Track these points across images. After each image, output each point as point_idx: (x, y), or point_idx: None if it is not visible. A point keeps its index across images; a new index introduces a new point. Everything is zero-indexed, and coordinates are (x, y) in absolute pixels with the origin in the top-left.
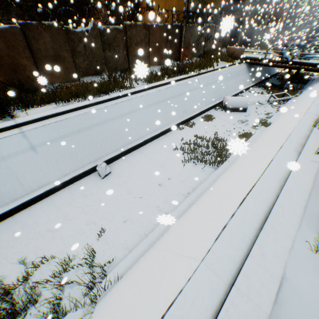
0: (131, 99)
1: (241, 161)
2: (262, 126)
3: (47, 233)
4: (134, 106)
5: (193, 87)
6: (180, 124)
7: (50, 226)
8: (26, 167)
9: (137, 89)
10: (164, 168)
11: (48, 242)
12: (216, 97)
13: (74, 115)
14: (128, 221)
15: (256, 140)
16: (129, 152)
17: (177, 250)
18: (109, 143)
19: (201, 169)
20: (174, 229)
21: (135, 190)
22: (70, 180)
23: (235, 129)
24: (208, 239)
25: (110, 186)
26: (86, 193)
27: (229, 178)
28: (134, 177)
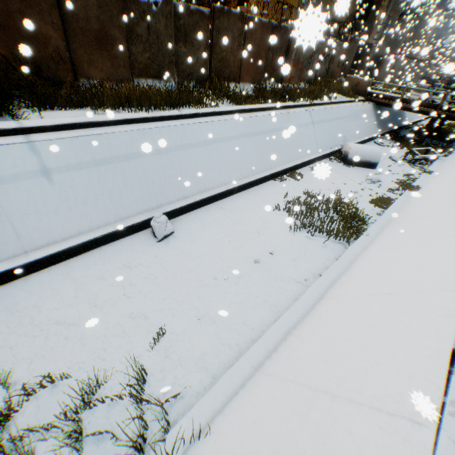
0: (214, 121)
1: (396, 236)
2: (407, 190)
3: (55, 328)
4: (218, 133)
5: (302, 121)
6: (280, 174)
7: (62, 314)
8: (30, 204)
9: (223, 110)
10: (260, 235)
11: (56, 345)
12: (332, 142)
13: (122, 129)
14: (206, 319)
15: (405, 208)
16: (204, 204)
17: (335, 388)
18: (174, 186)
19: (320, 244)
20: (300, 340)
21: (215, 265)
22: (104, 237)
23: (363, 190)
24: (420, 375)
25: (173, 255)
26: (130, 263)
27: (386, 260)
28: (213, 244)
